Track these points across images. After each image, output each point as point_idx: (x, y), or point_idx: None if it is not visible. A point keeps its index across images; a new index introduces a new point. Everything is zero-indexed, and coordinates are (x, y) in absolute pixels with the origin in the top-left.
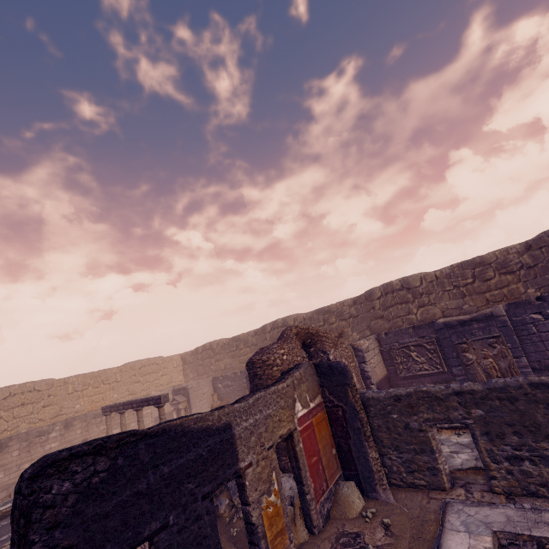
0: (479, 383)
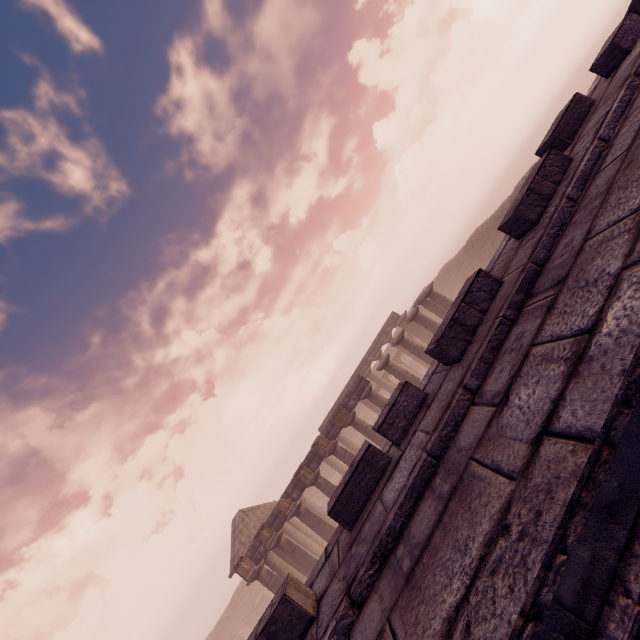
0: None
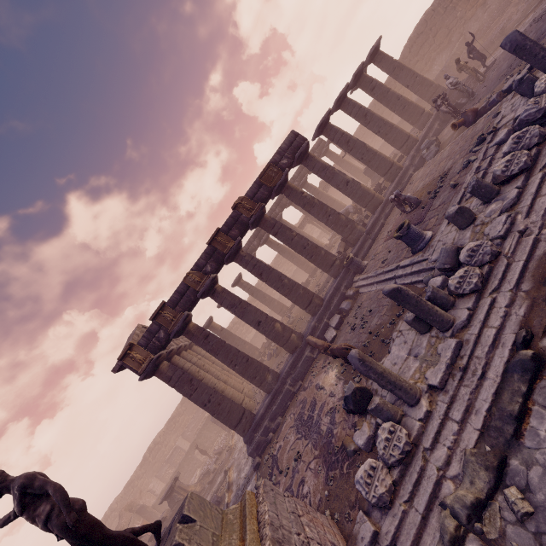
0: None
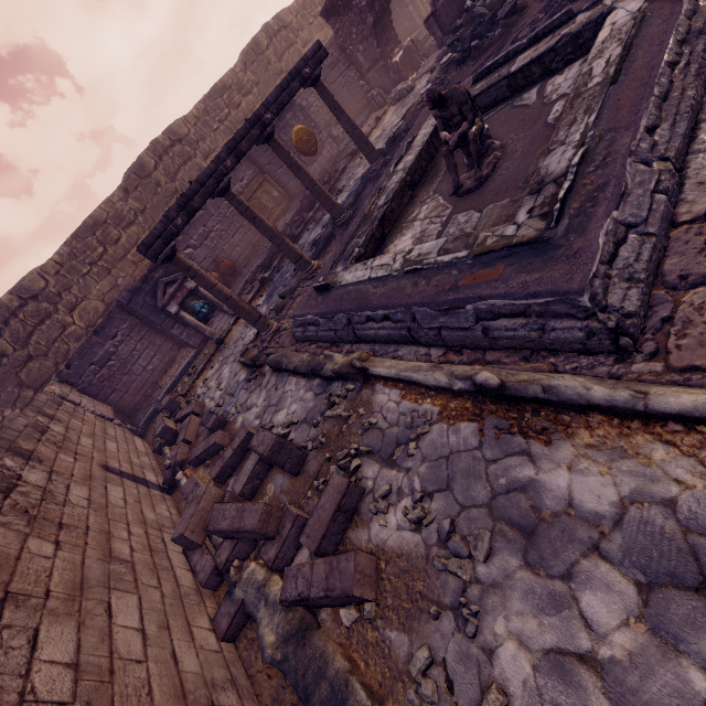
0: (422, 12)
